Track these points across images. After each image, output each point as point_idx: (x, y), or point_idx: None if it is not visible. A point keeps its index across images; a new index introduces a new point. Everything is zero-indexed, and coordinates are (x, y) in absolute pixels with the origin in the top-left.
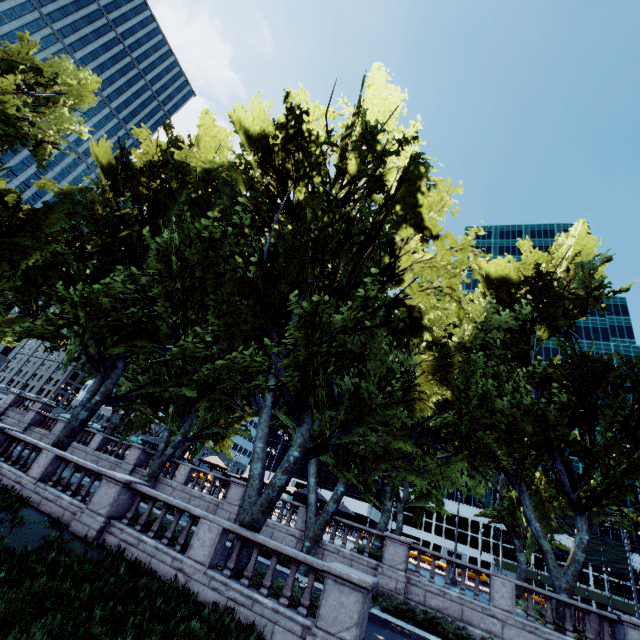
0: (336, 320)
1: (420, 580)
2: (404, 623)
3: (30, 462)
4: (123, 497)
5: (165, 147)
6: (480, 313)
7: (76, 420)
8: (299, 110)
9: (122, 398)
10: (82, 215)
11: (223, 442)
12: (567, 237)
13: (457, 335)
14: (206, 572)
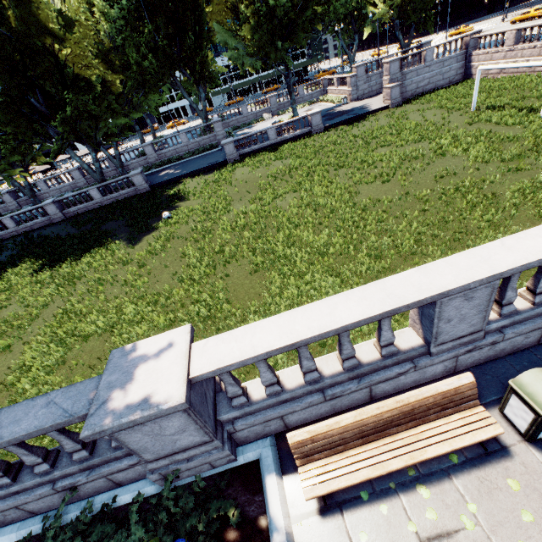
0: (68, 112)
1: (161, 152)
2: (162, 168)
3: (2, 227)
4: (57, 205)
5: None
6: (102, 8)
7: None
8: None
9: None
10: None
11: (38, 159)
12: None
13: (101, 29)
14: (104, 199)
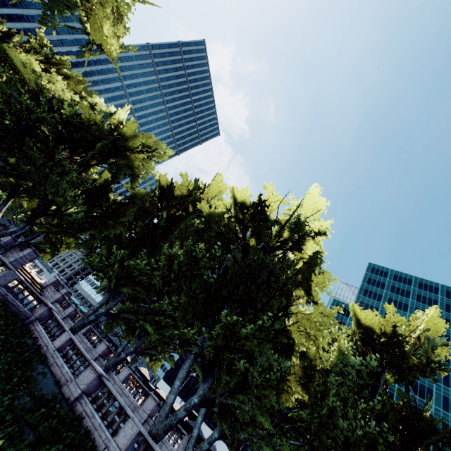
0: (244, 331)
1: None
2: None
3: (56, 335)
4: (94, 382)
5: (192, 184)
6: (344, 347)
7: (87, 319)
8: (264, 201)
9: (115, 315)
10: (138, 206)
11: (155, 362)
12: (423, 313)
13: (325, 356)
14: None
